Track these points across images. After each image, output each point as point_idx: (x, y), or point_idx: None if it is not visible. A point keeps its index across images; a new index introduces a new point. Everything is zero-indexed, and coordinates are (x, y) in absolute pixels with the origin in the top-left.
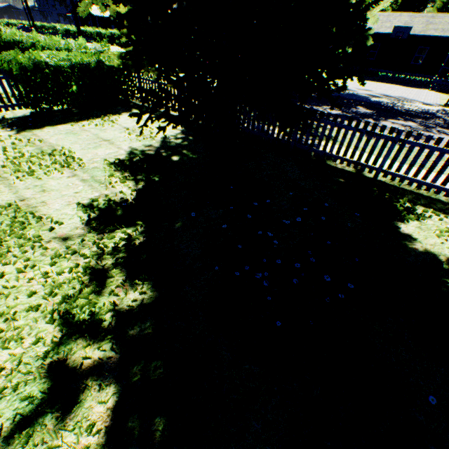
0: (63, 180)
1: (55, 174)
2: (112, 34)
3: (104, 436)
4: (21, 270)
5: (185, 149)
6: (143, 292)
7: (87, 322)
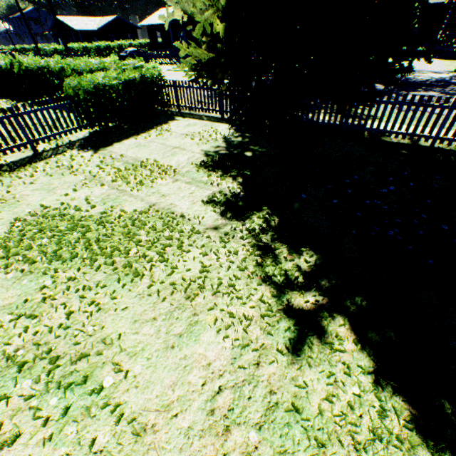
0: (171, 185)
1: (159, 181)
2: (98, 46)
3: (358, 344)
4: (205, 254)
5: (250, 145)
6: (311, 256)
7: (284, 281)
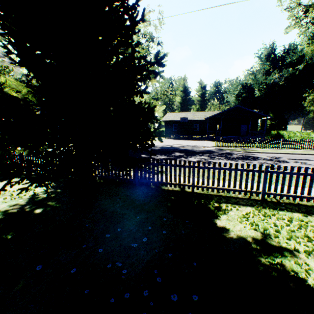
0: None
1: None
2: None
3: None
4: None
5: (51, 200)
6: None
7: None
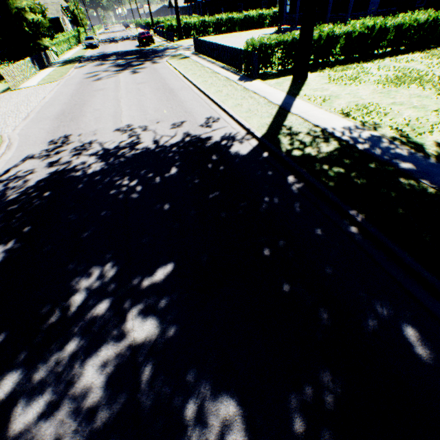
0: None
1: None
2: None
3: None
4: None
5: None
6: None
7: None
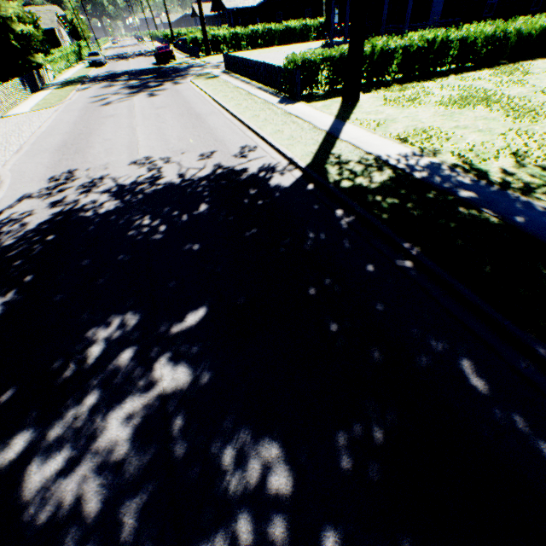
0: None
1: None
2: None
3: None
4: None
5: None
6: None
7: None
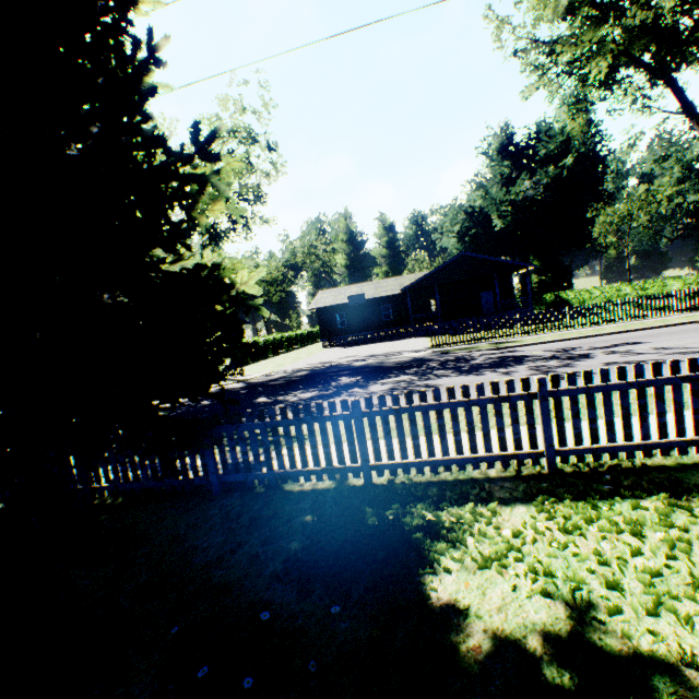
0: None
1: None
2: None
3: None
4: None
5: None
6: None
7: None
